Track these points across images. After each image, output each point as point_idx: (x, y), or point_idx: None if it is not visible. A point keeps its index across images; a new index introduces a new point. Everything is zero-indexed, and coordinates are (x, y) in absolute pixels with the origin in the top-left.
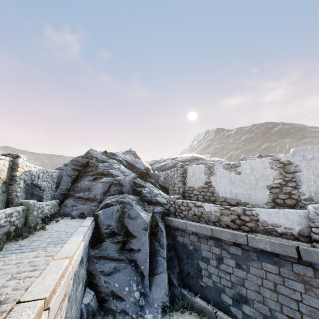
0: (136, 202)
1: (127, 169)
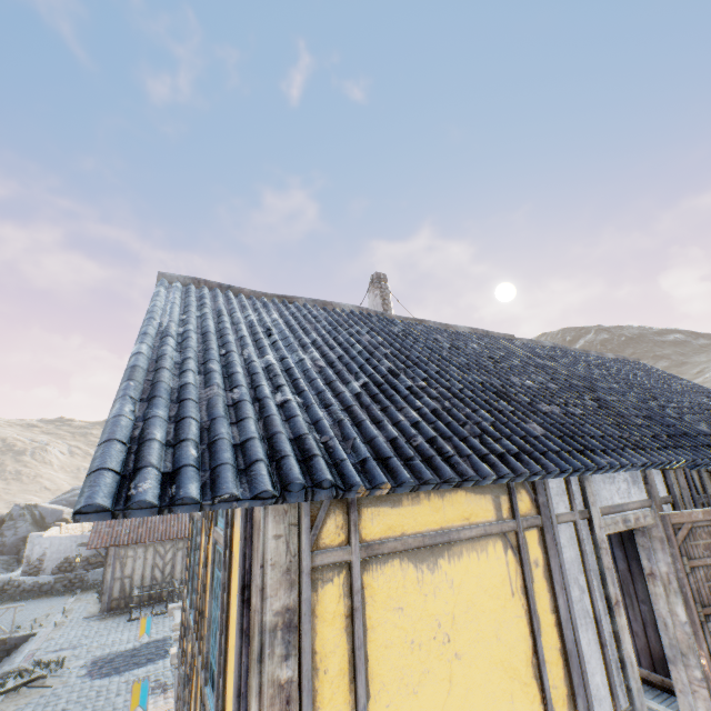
0: (6, 561)
1: (38, 523)
